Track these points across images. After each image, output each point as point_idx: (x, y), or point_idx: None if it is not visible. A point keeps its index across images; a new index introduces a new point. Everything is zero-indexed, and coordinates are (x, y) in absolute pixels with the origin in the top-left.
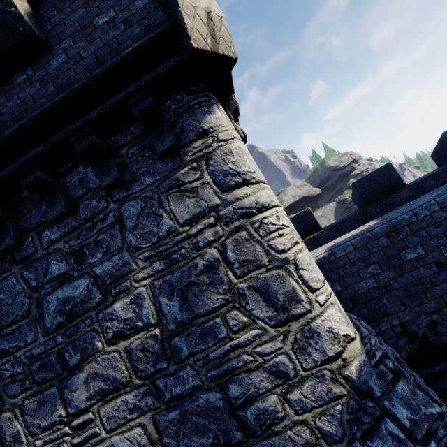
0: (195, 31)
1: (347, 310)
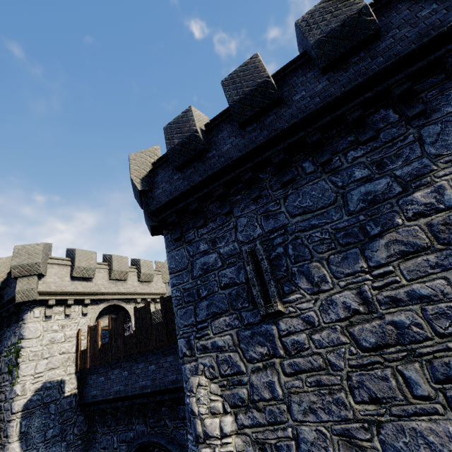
0: None
1: None
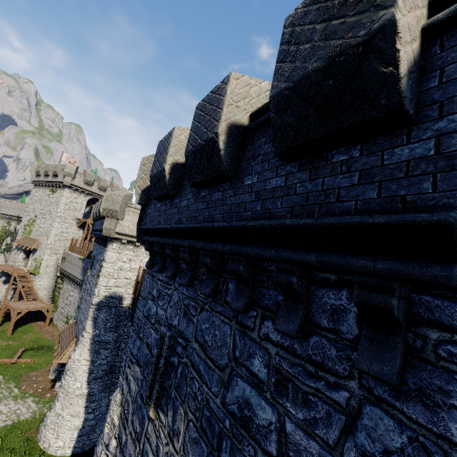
0: None
1: None
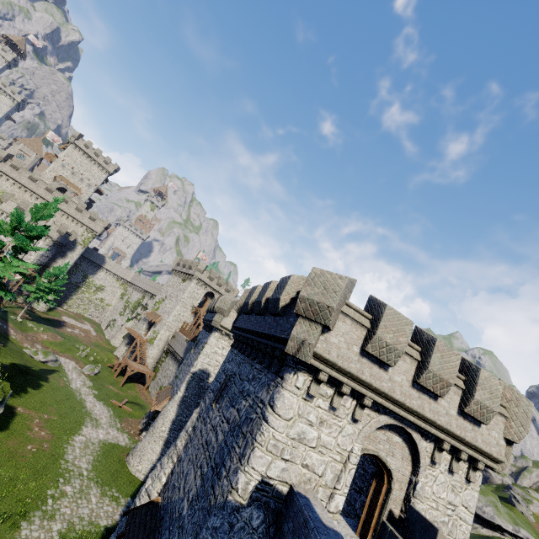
0: (290, 346)
1: (277, 527)
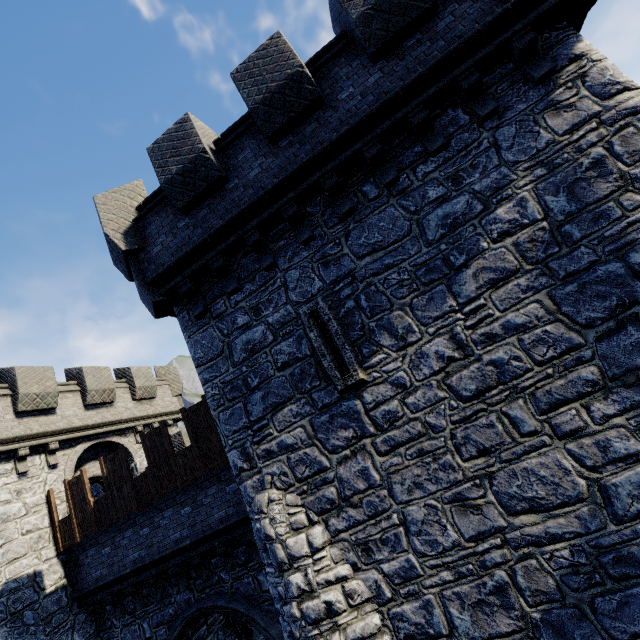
0: None
1: None
